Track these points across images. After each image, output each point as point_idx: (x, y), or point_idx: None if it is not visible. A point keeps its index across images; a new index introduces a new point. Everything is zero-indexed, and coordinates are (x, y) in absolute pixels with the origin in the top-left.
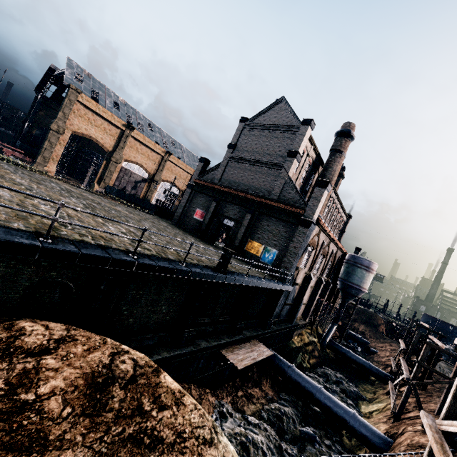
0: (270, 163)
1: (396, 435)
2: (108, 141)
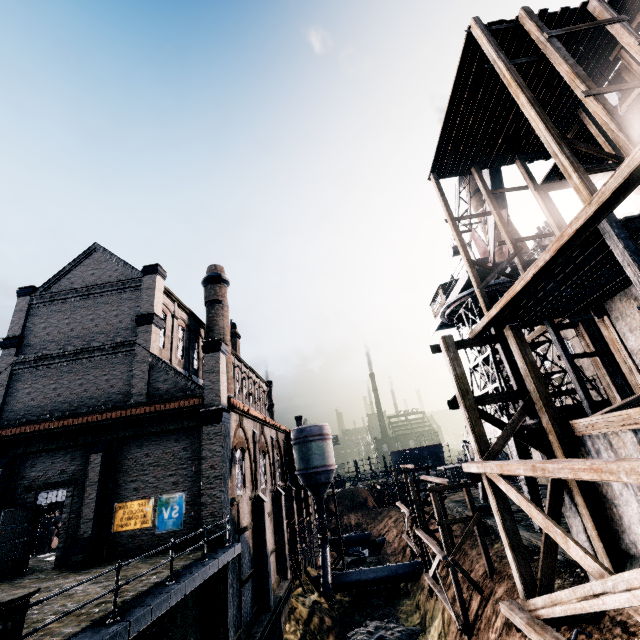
0: (110, 345)
1: None
2: None
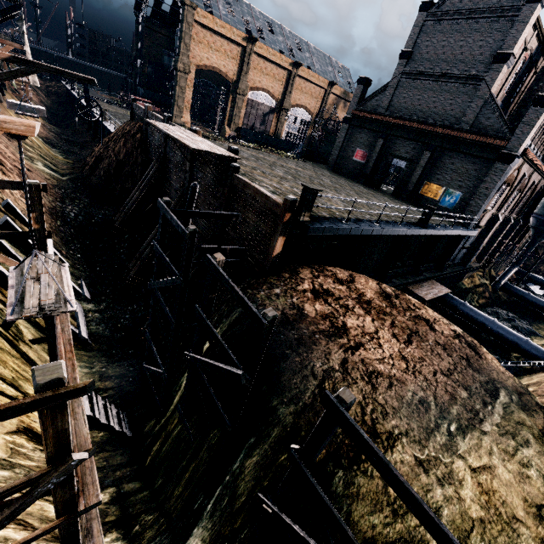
0: (464, 75)
1: None
2: (230, 68)
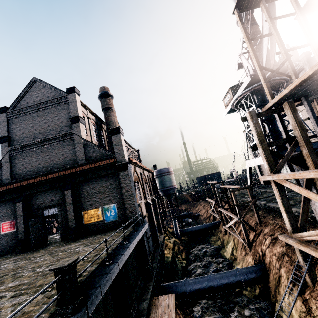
0: (59, 136)
1: (261, 258)
2: None
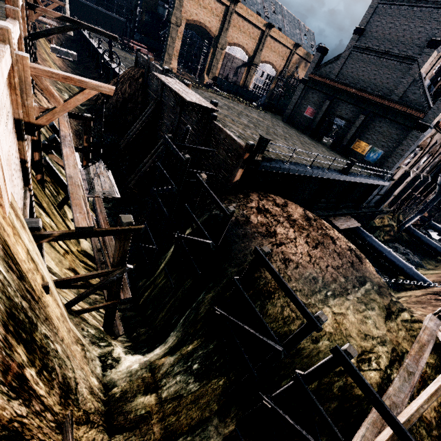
0: (402, 55)
1: (439, 283)
2: (214, 24)
